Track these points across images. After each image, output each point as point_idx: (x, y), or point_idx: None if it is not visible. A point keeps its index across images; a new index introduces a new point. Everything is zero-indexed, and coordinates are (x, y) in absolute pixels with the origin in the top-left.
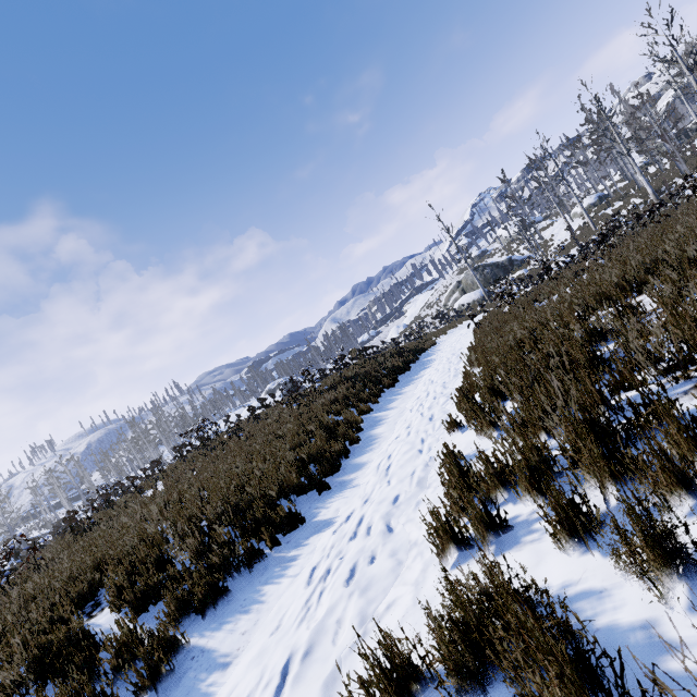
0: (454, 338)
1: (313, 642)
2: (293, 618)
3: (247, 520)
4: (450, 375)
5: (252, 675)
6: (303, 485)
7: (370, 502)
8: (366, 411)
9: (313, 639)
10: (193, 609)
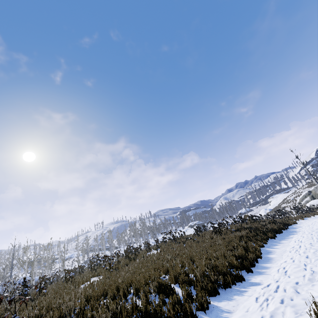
0: (310, 222)
1: (274, 312)
2: (258, 306)
3: (218, 270)
4: (314, 240)
5: (247, 316)
6: (238, 266)
7: (282, 280)
8: (261, 245)
9: (273, 312)
10: (206, 293)
